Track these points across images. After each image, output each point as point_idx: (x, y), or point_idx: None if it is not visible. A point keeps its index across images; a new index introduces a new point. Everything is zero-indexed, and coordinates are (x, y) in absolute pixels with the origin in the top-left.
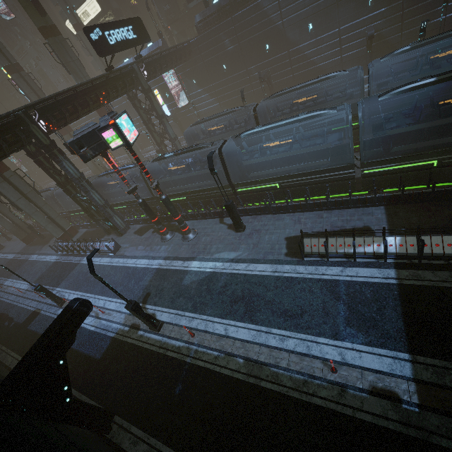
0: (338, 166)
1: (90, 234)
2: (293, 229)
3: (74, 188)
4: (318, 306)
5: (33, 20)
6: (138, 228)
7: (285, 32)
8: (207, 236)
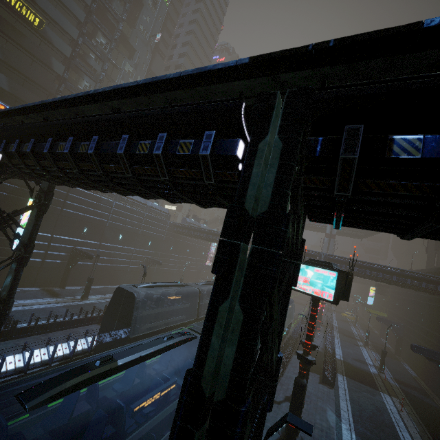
0: None
1: None
2: None
3: None
4: (368, 399)
5: None
6: None
7: (105, 229)
8: None
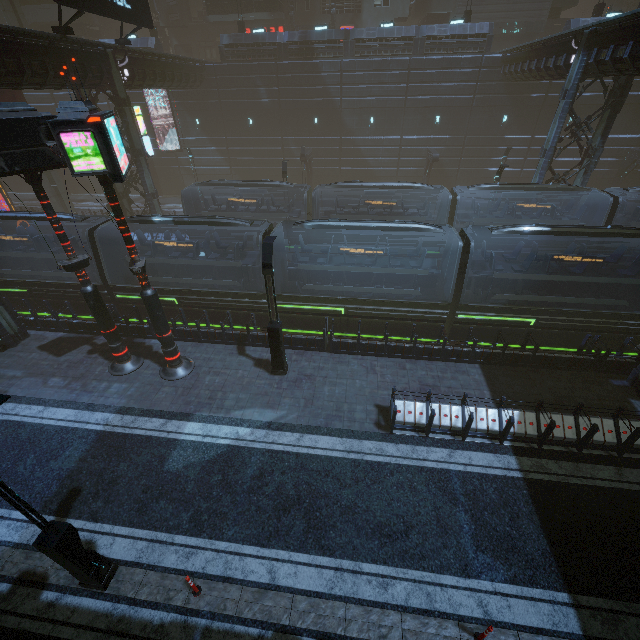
0: (432, 302)
1: None
2: (366, 380)
3: None
4: (429, 516)
5: None
6: (50, 339)
7: (342, 114)
8: (216, 376)
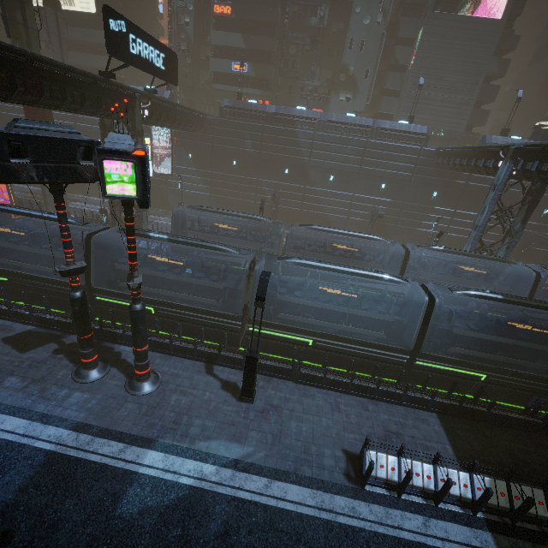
0: (395, 346)
1: None
2: (332, 419)
3: None
4: None
5: None
6: (17, 331)
7: (308, 169)
8: (183, 395)
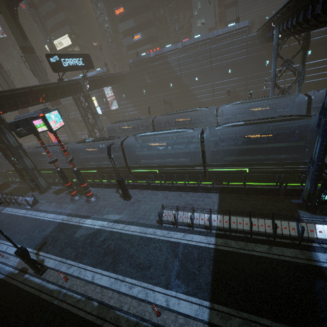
0: (193, 164)
1: (19, 189)
2: (161, 202)
3: (12, 154)
4: (161, 261)
5: (17, 41)
6: (57, 189)
7: (182, 79)
8: (104, 201)
